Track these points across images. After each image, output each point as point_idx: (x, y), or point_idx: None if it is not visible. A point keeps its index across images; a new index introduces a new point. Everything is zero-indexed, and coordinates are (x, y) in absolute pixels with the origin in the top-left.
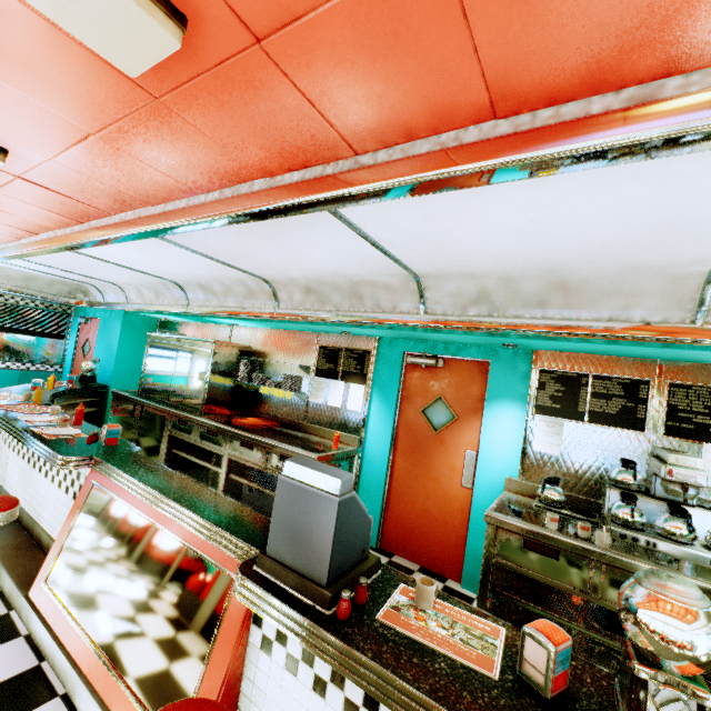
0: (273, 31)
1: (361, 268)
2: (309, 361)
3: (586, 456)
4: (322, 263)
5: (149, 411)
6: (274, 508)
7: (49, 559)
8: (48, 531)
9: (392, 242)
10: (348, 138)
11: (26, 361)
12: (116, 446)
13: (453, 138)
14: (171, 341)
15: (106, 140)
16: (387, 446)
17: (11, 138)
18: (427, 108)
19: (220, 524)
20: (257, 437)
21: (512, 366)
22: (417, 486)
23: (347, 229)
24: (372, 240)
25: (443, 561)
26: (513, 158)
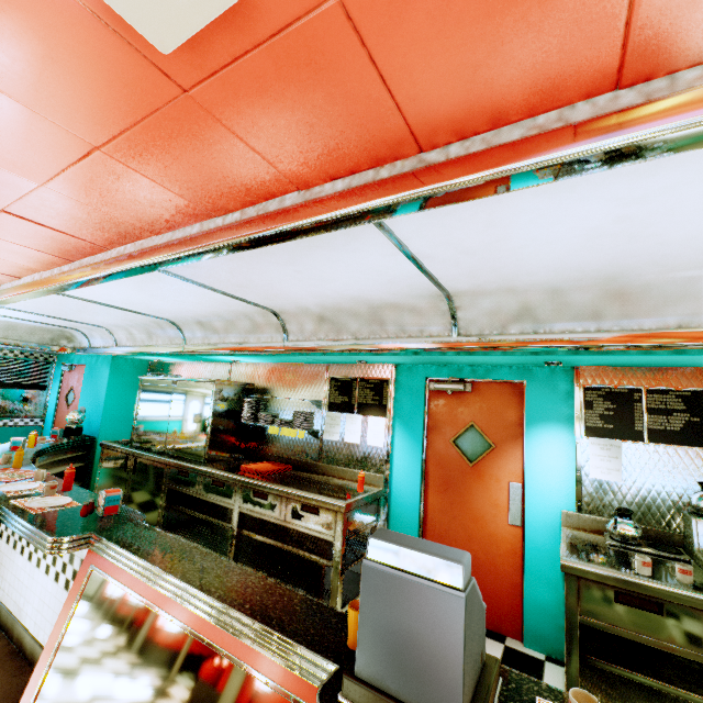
0: None
1: (387, 290)
2: (319, 395)
3: (652, 480)
4: (344, 288)
5: (144, 463)
6: (361, 607)
7: (35, 677)
8: (32, 631)
9: (435, 258)
10: (417, 130)
11: (3, 416)
12: (116, 515)
13: (555, 118)
14: (166, 384)
15: (112, 155)
16: (417, 483)
17: None
18: (532, 80)
19: (270, 624)
20: (272, 485)
21: (551, 385)
22: (456, 527)
23: (387, 245)
24: (413, 256)
25: (498, 615)
26: (657, 129)
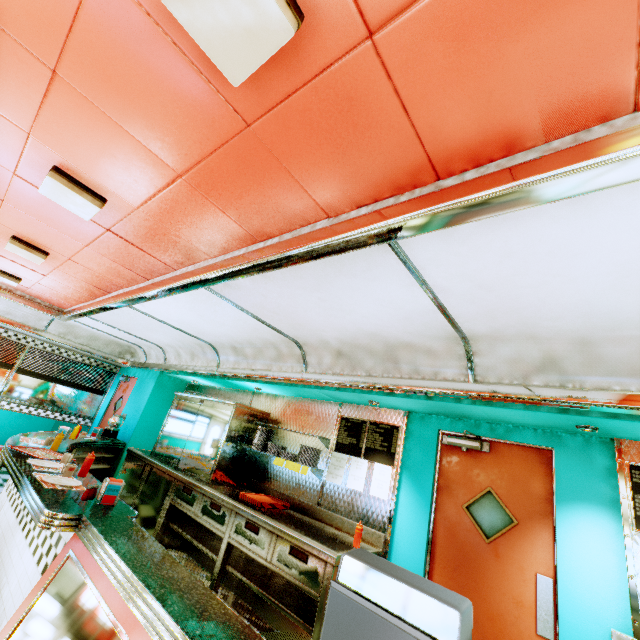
0: (390, 21)
1: (403, 327)
2: (329, 433)
3: None
4: (362, 322)
5: (156, 473)
6: None
7: None
8: None
9: (451, 292)
10: (434, 157)
11: (64, 412)
12: (111, 506)
13: (571, 141)
14: (195, 401)
15: (190, 182)
16: (421, 551)
17: (112, 186)
18: (545, 104)
19: None
20: (265, 517)
21: (586, 457)
22: None
23: (403, 274)
24: (429, 288)
25: None
26: None
